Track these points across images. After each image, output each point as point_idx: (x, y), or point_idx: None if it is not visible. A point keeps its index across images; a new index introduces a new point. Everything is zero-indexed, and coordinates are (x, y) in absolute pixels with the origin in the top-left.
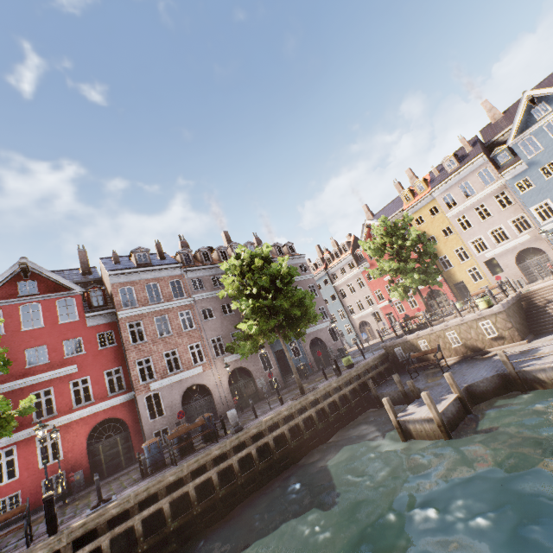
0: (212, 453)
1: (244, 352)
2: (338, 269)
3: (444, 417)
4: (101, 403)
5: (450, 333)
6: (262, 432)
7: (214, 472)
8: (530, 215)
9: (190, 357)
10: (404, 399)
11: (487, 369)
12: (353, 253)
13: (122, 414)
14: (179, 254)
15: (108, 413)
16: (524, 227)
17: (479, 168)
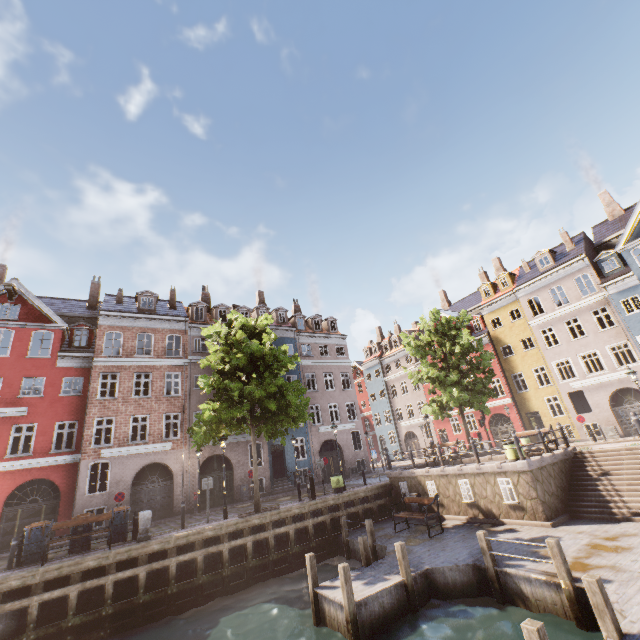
0: (84, 562)
1: (199, 439)
2: (393, 360)
3: (364, 609)
4: (38, 458)
5: (463, 481)
6: (168, 551)
7: (76, 589)
8: (635, 345)
9: (162, 428)
10: (372, 558)
11: (473, 551)
12: None
13: (58, 477)
14: (191, 306)
15: (43, 472)
16: (634, 359)
17: (578, 273)
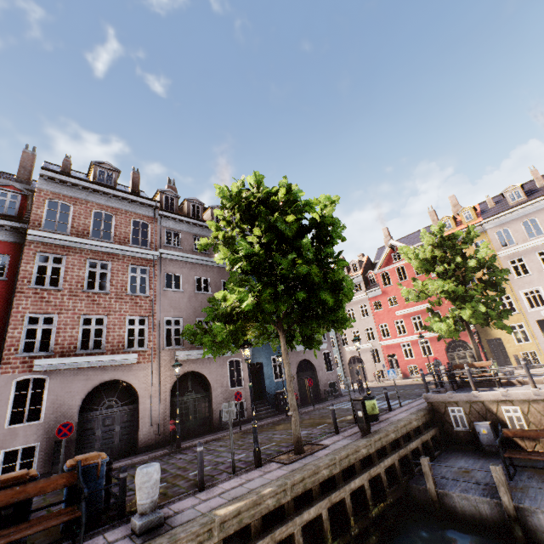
0: None
1: (213, 343)
2: None
3: None
4: None
5: None
6: None
7: None
8: None
9: (124, 335)
10: (512, 526)
11: None
12: (364, 275)
13: None
14: (160, 193)
15: None
16: None
17: None
